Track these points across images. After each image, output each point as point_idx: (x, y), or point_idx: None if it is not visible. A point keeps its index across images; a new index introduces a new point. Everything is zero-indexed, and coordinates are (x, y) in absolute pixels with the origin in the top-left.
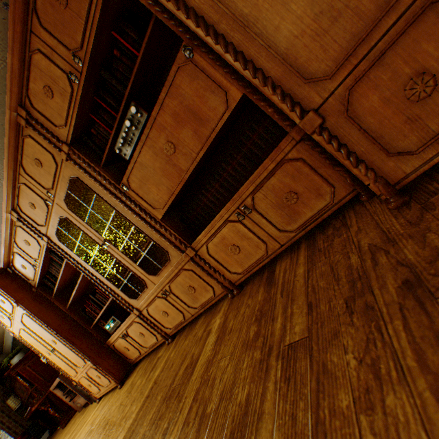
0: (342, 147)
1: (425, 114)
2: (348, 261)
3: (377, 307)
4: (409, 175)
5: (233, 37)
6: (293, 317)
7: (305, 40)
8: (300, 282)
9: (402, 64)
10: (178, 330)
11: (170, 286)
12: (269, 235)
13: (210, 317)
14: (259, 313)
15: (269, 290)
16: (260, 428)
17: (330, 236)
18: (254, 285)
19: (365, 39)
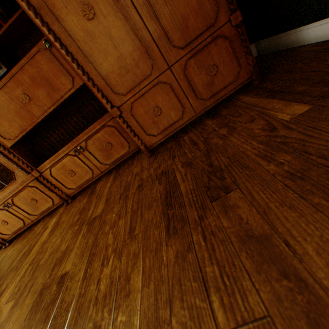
0: (129, 127)
1: (159, 122)
2: (127, 179)
3: (129, 195)
4: (154, 144)
5: (78, 57)
6: (99, 206)
7: (115, 75)
8: (107, 190)
9: (151, 100)
10: (17, 236)
11: (13, 199)
12: (95, 166)
13: (49, 220)
14: (82, 209)
15: (91, 197)
16: (72, 253)
17: (126, 168)
18: (83, 196)
19: (139, 85)
